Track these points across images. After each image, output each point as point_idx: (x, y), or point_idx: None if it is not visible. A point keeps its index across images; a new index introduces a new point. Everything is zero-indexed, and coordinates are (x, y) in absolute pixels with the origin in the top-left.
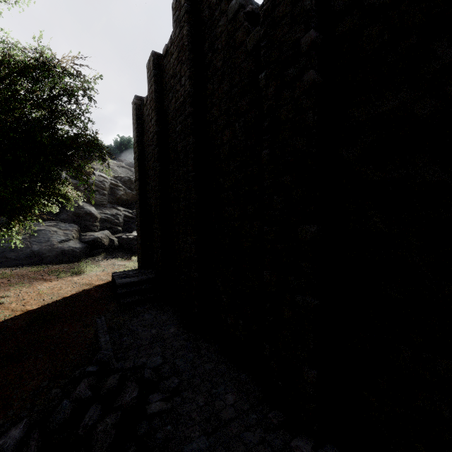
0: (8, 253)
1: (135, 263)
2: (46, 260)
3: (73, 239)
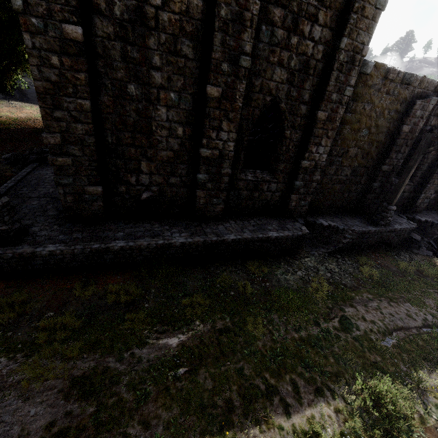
0: None
1: None
2: None
3: None
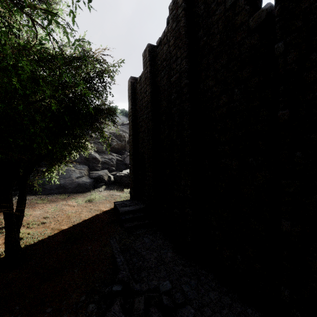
0: (45, 185)
1: (127, 194)
2: (68, 190)
3: (84, 176)
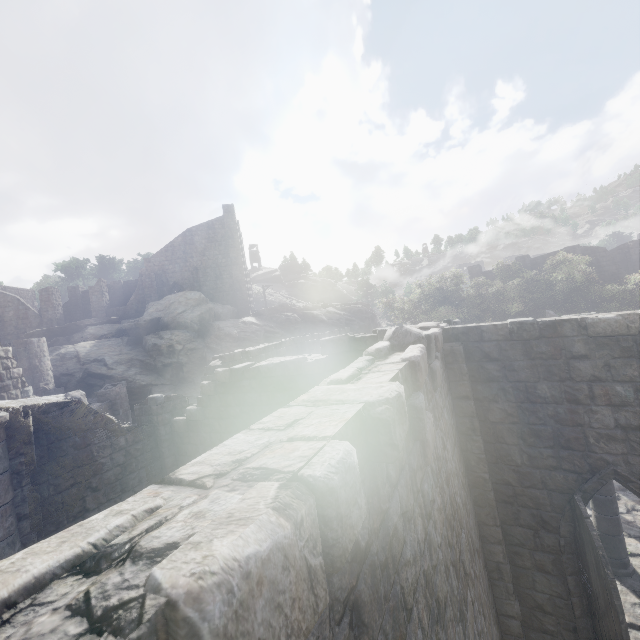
0: None
1: None
2: None
3: None
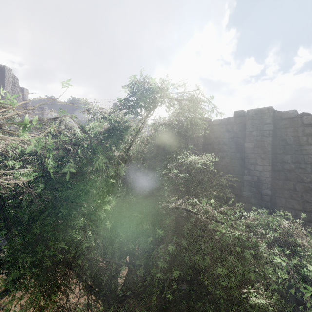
0: None
1: None
2: None
3: None
